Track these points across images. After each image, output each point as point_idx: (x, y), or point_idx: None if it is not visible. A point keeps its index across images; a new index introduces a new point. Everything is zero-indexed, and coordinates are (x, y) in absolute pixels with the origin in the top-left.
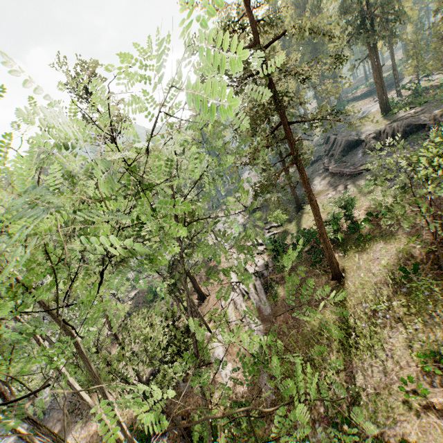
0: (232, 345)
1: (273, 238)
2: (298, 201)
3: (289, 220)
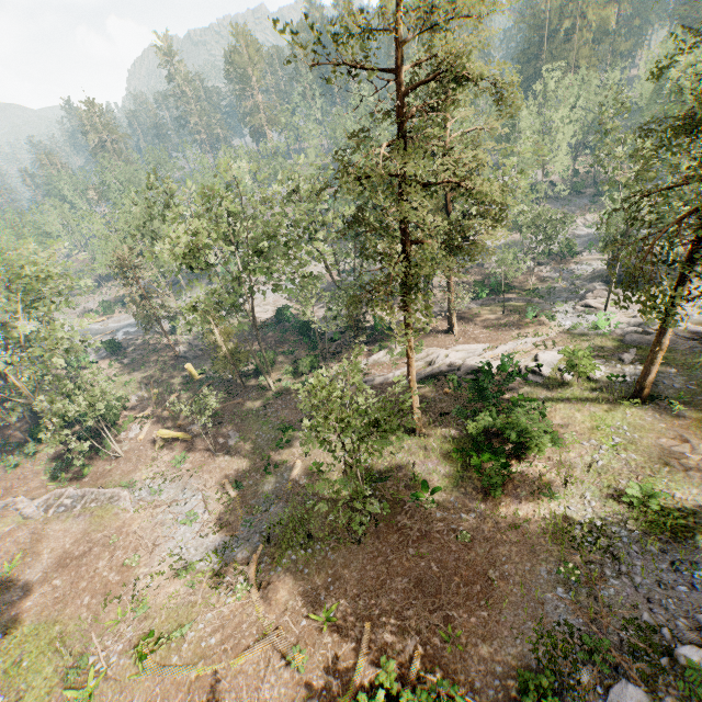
0: (380, 365)
1: (540, 370)
2: (639, 385)
3: (601, 388)
